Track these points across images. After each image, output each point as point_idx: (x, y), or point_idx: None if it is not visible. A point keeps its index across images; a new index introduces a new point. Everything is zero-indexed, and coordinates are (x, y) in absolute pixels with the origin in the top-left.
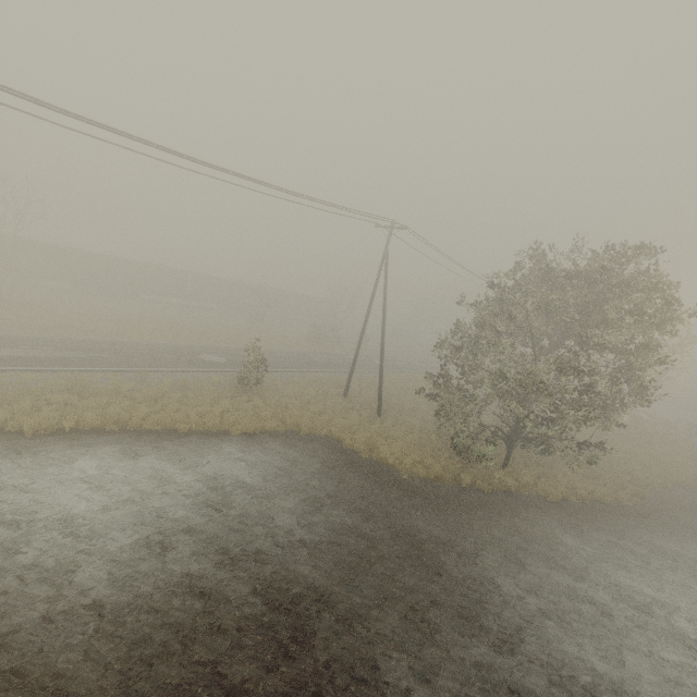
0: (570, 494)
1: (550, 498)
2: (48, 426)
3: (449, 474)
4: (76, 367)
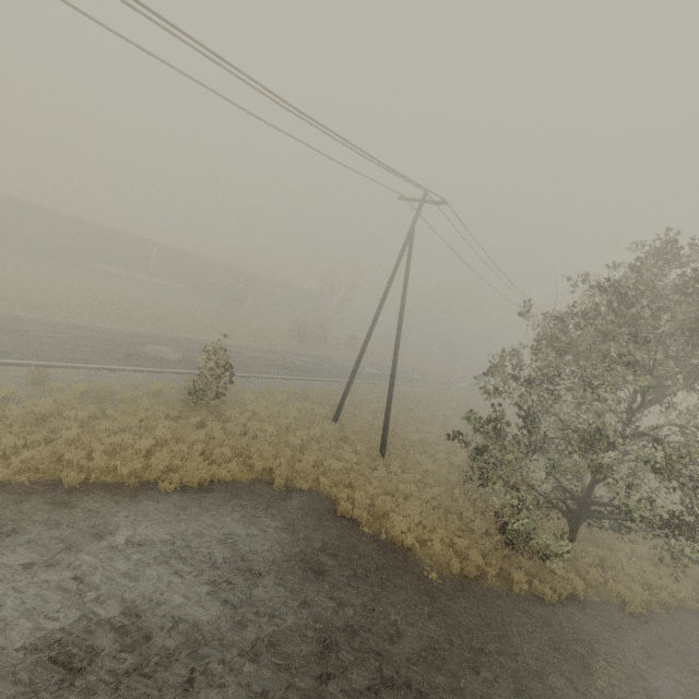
0: (651, 601)
1: (631, 609)
2: None
3: (492, 568)
4: None
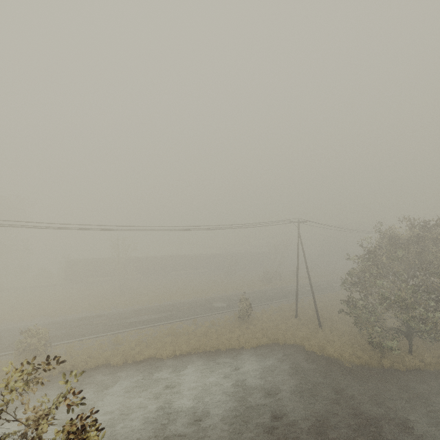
0: None
1: None
2: (170, 354)
3: (374, 360)
4: (166, 321)
